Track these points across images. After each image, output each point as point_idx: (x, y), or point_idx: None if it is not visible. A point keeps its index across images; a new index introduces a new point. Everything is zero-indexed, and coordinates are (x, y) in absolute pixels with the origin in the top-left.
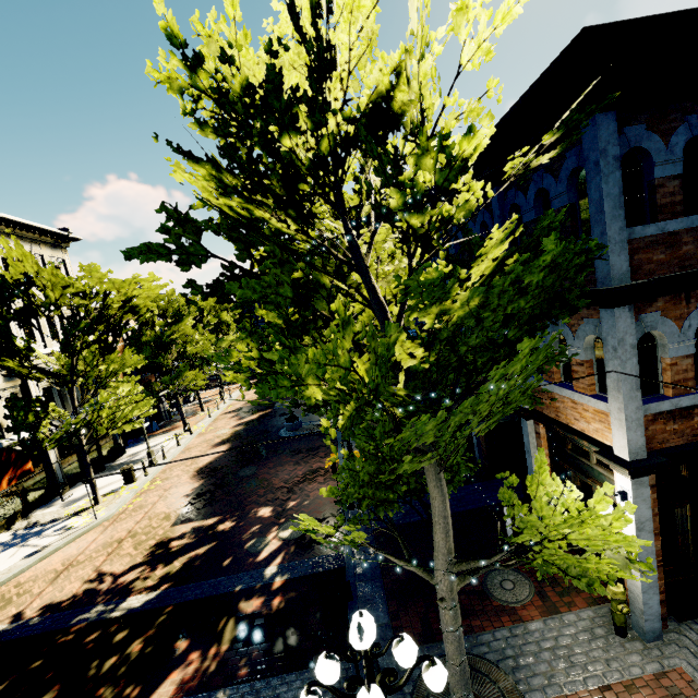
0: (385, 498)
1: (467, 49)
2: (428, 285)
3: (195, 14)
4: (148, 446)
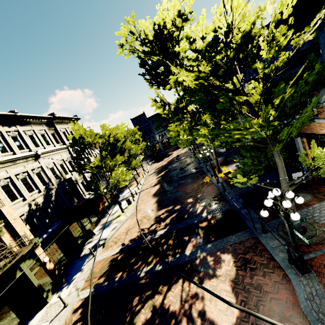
0: (258, 168)
1: (284, 13)
2: (280, 89)
3: (188, 26)
4: (130, 191)
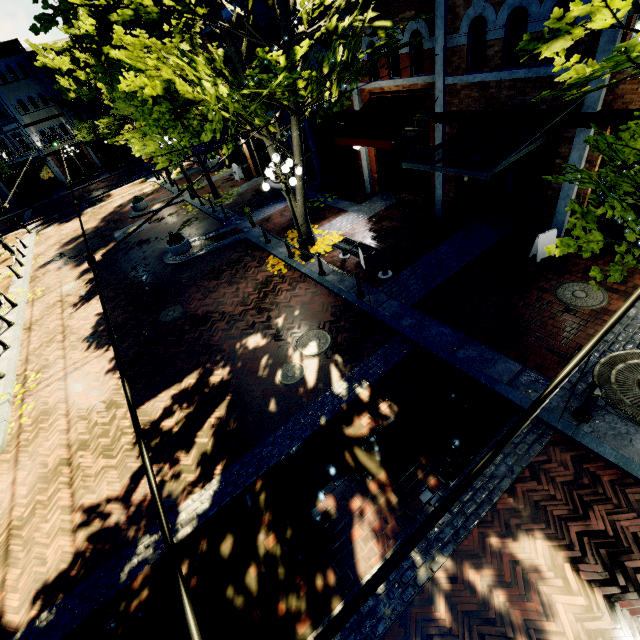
0: None
1: None
2: None
3: None
4: None
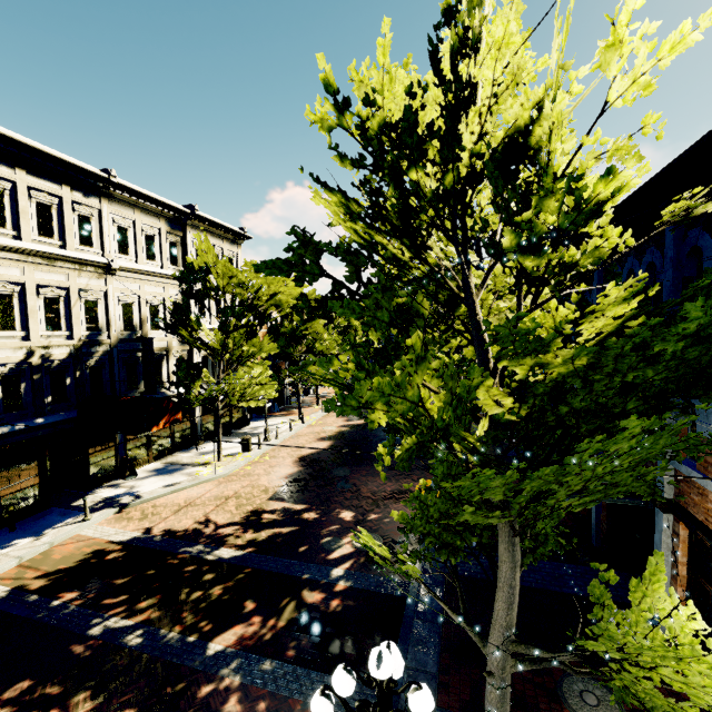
0: (451, 543)
1: (617, 85)
2: (522, 334)
3: (353, 63)
4: (266, 424)
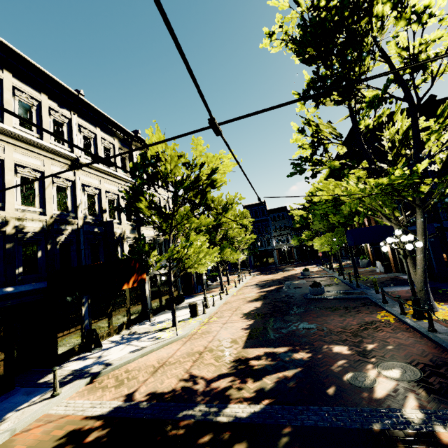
0: None
1: None
2: None
3: None
4: (205, 293)
